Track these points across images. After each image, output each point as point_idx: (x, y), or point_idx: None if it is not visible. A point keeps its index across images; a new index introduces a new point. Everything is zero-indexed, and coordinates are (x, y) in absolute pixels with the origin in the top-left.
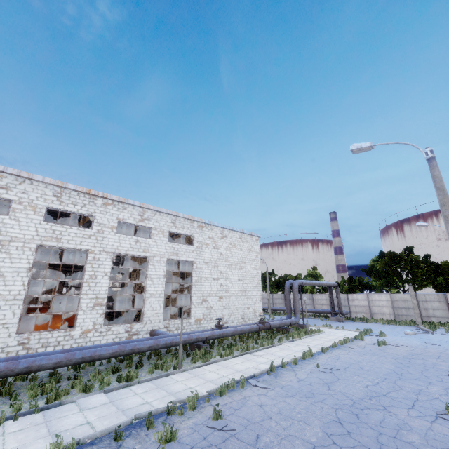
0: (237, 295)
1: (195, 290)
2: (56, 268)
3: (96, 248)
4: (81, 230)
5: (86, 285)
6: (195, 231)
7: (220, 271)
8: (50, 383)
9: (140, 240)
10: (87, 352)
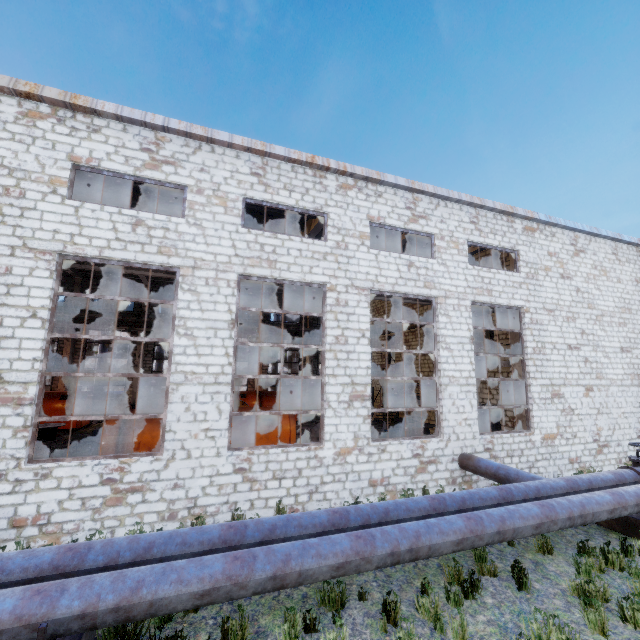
0: (621, 385)
1: (534, 372)
2: (256, 335)
3: (338, 281)
4: (307, 243)
5: (331, 358)
6: (519, 241)
7: (580, 330)
8: (323, 604)
9: (416, 263)
10: (398, 536)
